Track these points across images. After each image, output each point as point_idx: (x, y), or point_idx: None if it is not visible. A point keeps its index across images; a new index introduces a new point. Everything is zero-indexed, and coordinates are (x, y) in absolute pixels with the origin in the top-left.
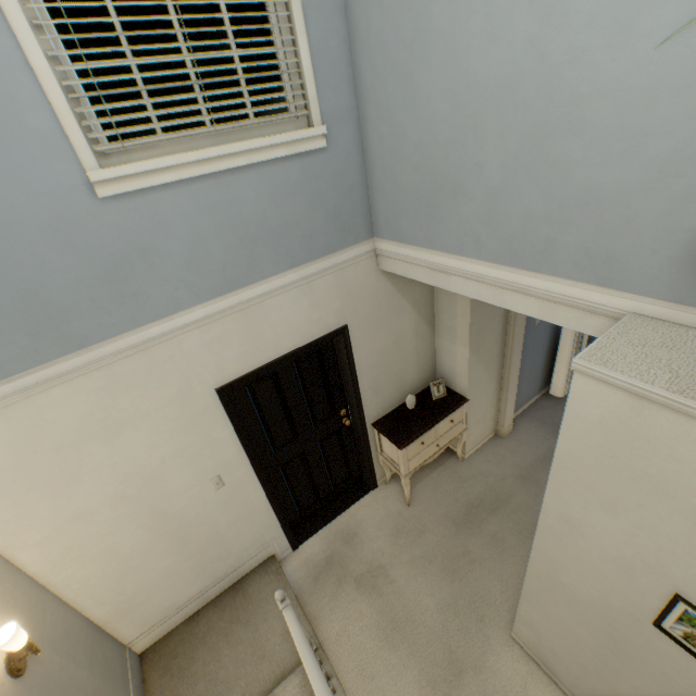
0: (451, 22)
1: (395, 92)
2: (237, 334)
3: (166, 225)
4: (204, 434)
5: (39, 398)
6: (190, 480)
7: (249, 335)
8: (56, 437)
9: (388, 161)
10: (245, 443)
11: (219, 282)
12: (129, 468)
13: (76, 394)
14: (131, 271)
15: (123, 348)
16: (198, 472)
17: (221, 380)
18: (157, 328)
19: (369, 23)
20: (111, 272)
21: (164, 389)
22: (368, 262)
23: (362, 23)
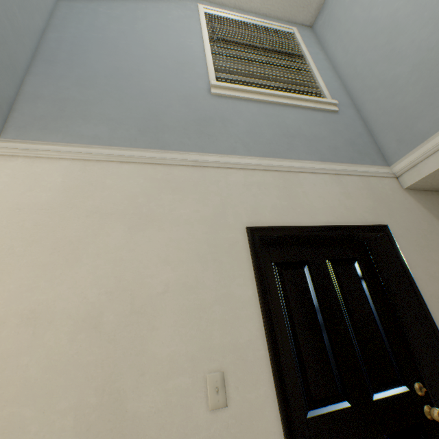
0: (413, 3)
1: (381, 69)
2: (274, 188)
3: (240, 114)
4: (222, 279)
5: (113, 167)
6: (182, 351)
7: (284, 193)
8: (98, 202)
9: (387, 104)
10: (269, 324)
11: (265, 149)
12: (128, 276)
13: (137, 175)
14: (212, 124)
15: (186, 160)
16: (196, 342)
17: (253, 222)
18: (214, 159)
19: (354, 67)
20: (201, 121)
21: (201, 205)
22: (389, 181)
23: (350, 71)
